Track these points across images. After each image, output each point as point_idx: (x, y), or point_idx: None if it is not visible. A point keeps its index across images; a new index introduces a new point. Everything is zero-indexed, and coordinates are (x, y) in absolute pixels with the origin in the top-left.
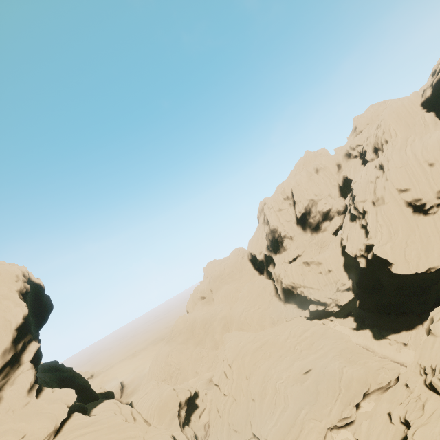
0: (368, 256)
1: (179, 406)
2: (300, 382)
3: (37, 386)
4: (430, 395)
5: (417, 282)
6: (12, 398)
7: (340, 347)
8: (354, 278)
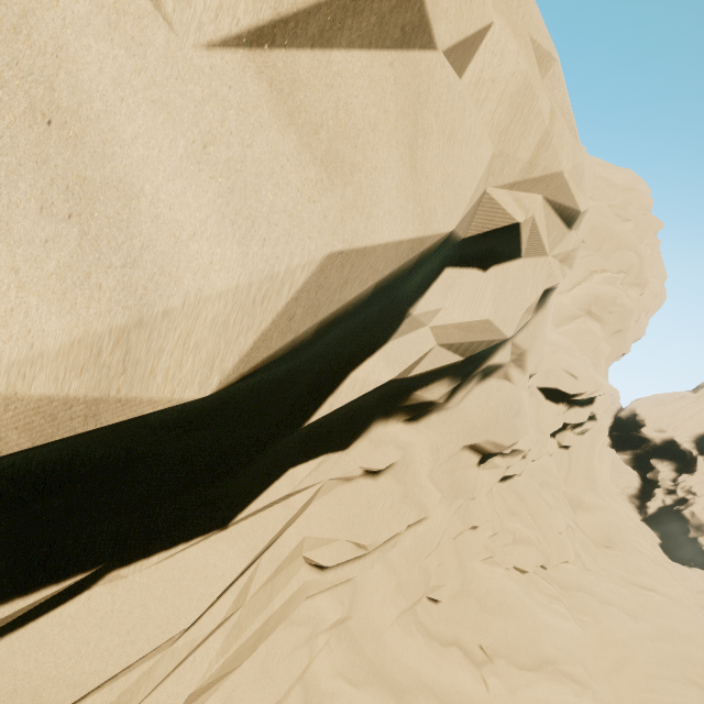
0: None
1: None
2: None
3: None
4: None
5: None
6: None
7: None
8: None
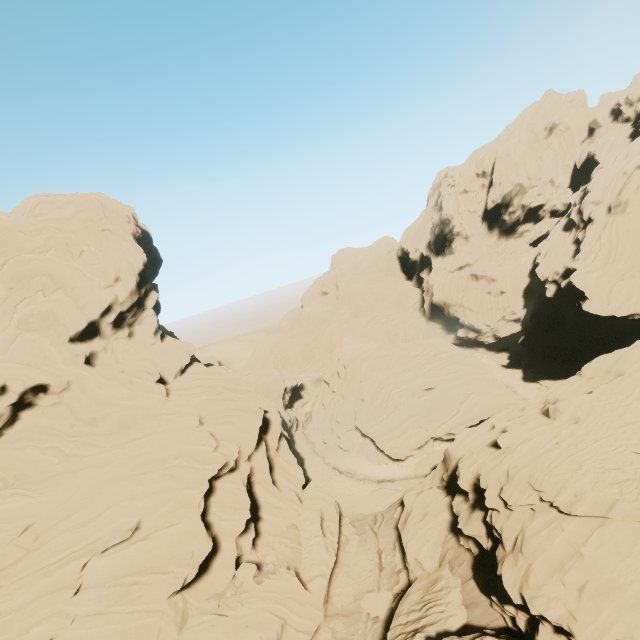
0: (561, 283)
1: (284, 390)
2: (417, 396)
3: (161, 332)
4: (540, 417)
5: (611, 329)
6: (142, 335)
7: (476, 376)
8: (531, 308)
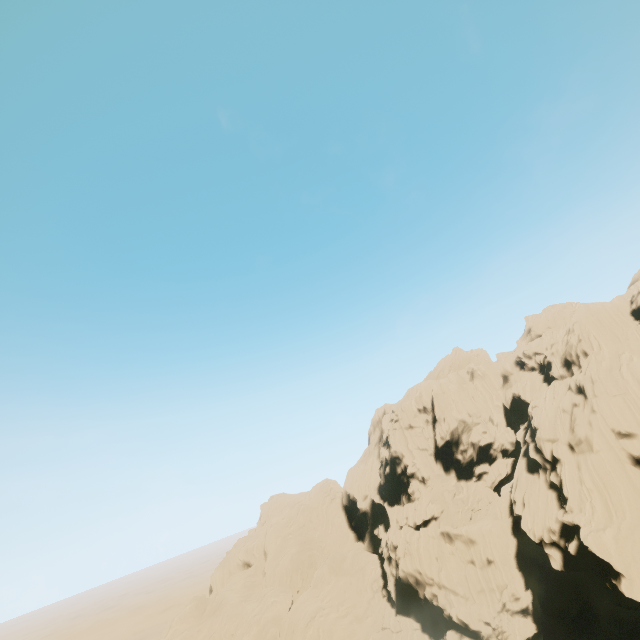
0: (568, 548)
1: None
2: None
3: None
4: None
5: None
6: None
7: None
8: (536, 587)
